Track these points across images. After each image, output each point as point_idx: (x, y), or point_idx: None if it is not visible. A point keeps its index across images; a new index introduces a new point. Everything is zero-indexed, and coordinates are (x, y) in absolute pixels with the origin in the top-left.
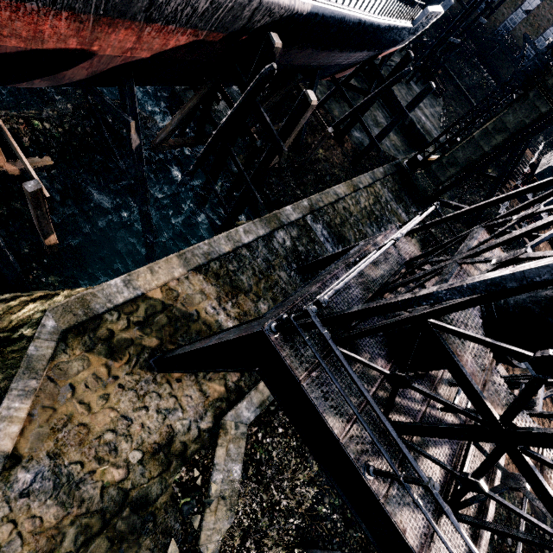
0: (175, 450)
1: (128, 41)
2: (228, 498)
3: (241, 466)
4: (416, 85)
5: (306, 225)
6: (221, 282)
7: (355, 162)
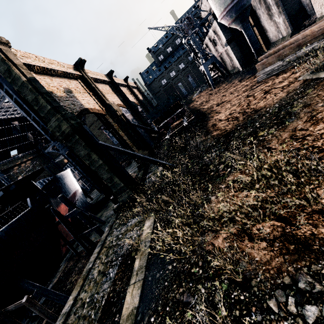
0: None
1: None
2: None
3: None
4: None
5: None
6: None
7: None
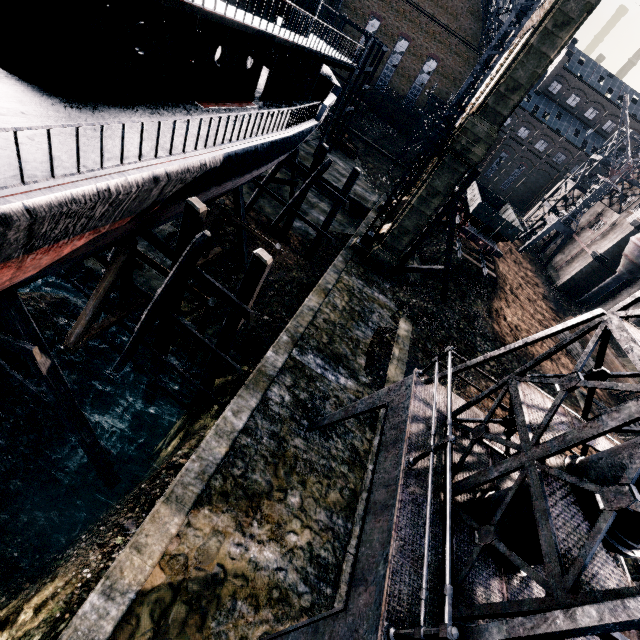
0: None
1: (3, 276)
2: None
3: None
4: (330, 154)
5: (296, 364)
6: (233, 501)
7: (309, 256)
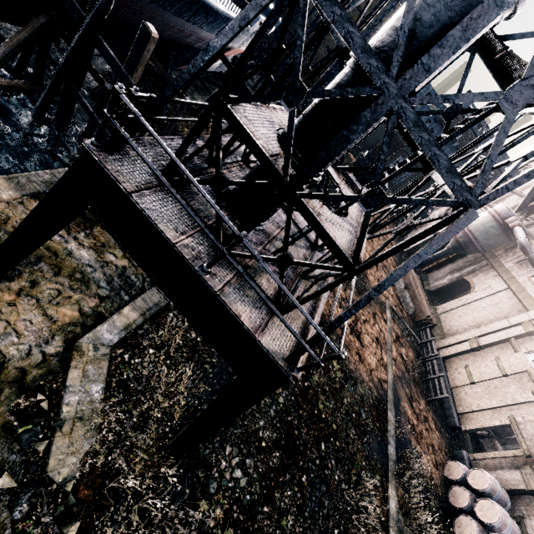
0: (8, 377)
1: None
2: (86, 417)
3: (103, 386)
4: None
5: None
6: None
7: None
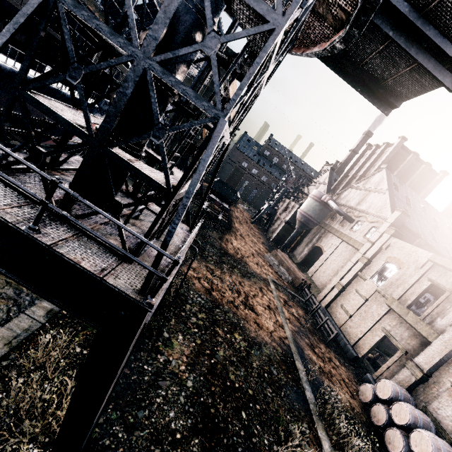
0: None
1: None
2: None
3: None
4: None
5: None
6: None
7: None
